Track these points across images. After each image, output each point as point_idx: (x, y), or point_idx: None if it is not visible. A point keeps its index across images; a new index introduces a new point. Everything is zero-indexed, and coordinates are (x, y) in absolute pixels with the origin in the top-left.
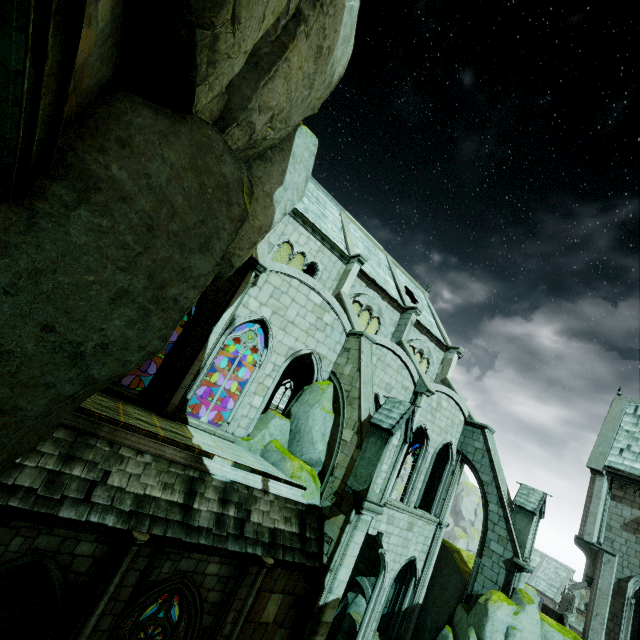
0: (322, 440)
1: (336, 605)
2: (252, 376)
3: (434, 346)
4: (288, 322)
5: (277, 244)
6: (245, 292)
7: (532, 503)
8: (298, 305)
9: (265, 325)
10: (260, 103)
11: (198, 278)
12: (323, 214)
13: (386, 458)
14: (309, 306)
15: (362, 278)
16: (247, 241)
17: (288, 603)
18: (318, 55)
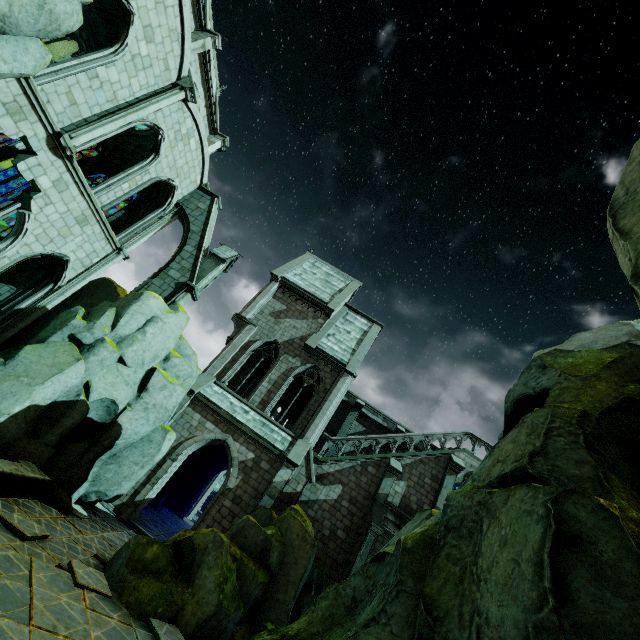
0: None
1: None
2: None
3: (205, 115)
4: None
5: None
6: None
7: (226, 255)
8: None
9: None
10: None
11: None
12: None
13: None
14: None
15: None
16: None
17: None
18: None
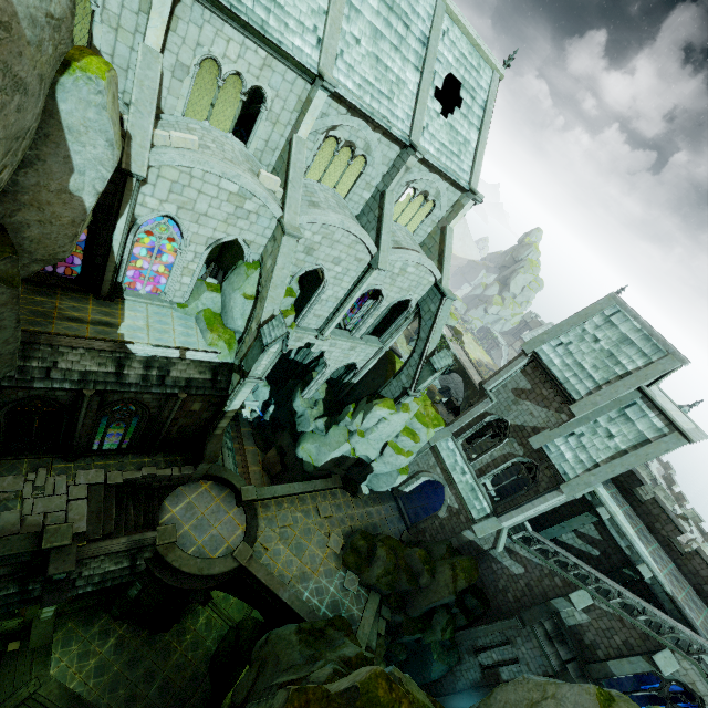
0: (241, 319)
1: (235, 411)
2: (176, 261)
3: (448, 186)
4: (200, 215)
5: (193, 65)
6: (134, 197)
7: (440, 365)
8: (208, 197)
9: (173, 220)
10: None
11: (6, 341)
12: None
13: (265, 358)
14: (223, 196)
15: (341, 101)
16: (65, 238)
17: (208, 405)
18: None
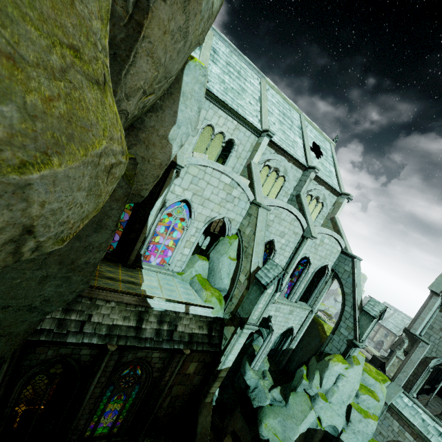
0: (227, 277)
1: (227, 370)
2: (182, 236)
3: (329, 193)
4: (205, 199)
5: (200, 128)
6: (170, 184)
7: (375, 311)
8: (212, 186)
9: (188, 203)
10: (126, 91)
11: (100, 245)
12: (242, 89)
13: (262, 301)
14: (221, 186)
15: (272, 146)
16: (151, 177)
17: (201, 365)
18: (186, 2)
